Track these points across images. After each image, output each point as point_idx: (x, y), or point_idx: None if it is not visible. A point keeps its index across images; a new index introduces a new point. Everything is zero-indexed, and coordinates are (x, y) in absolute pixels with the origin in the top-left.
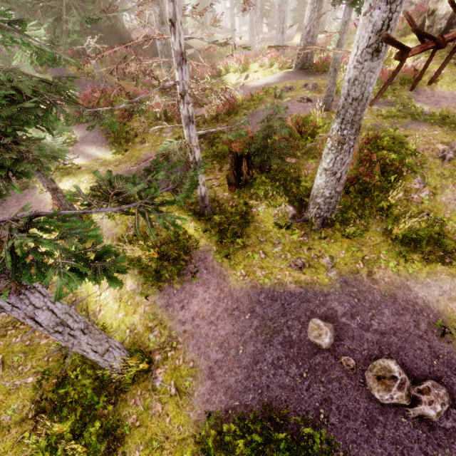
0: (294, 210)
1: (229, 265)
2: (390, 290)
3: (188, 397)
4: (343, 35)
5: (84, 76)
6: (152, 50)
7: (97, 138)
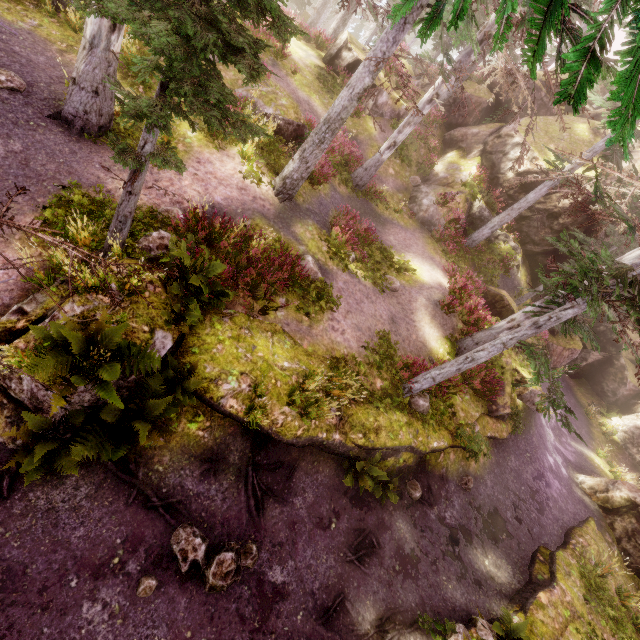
0: None
1: None
2: (68, 64)
3: None
4: None
5: None
6: None
7: None
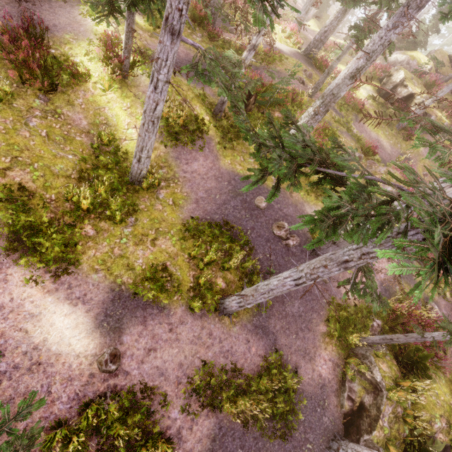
0: None
1: (222, 154)
2: (296, 203)
3: (180, 208)
4: (344, 54)
5: None
6: None
7: None
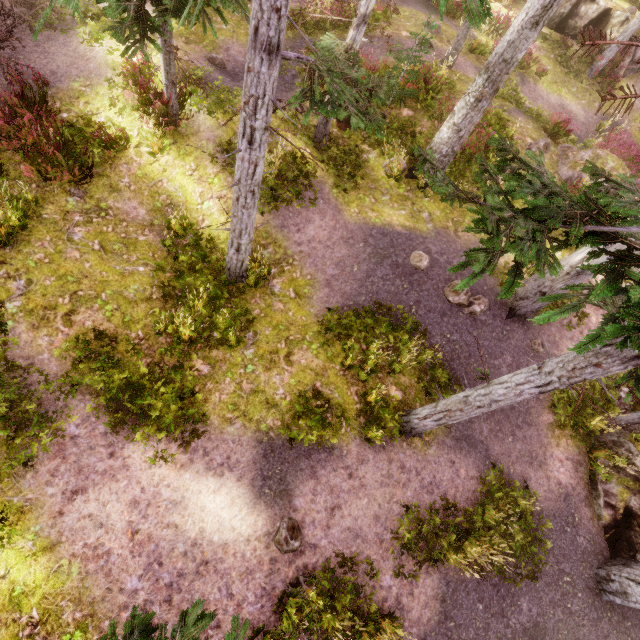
0: (406, 164)
1: (344, 201)
2: (467, 244)
3: (308, 299)
4: None
5: None
6: None
7: None
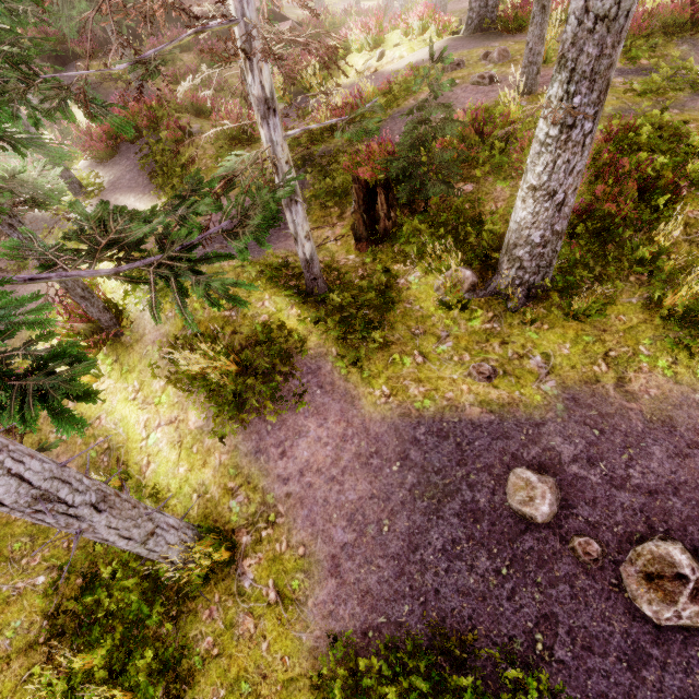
0: (474, 276)
1: (361, 378)
2: (662, 411)
3: (298, 607)
4: None
5: (111, 81)
6: (221, 31)
7: (136, 181)
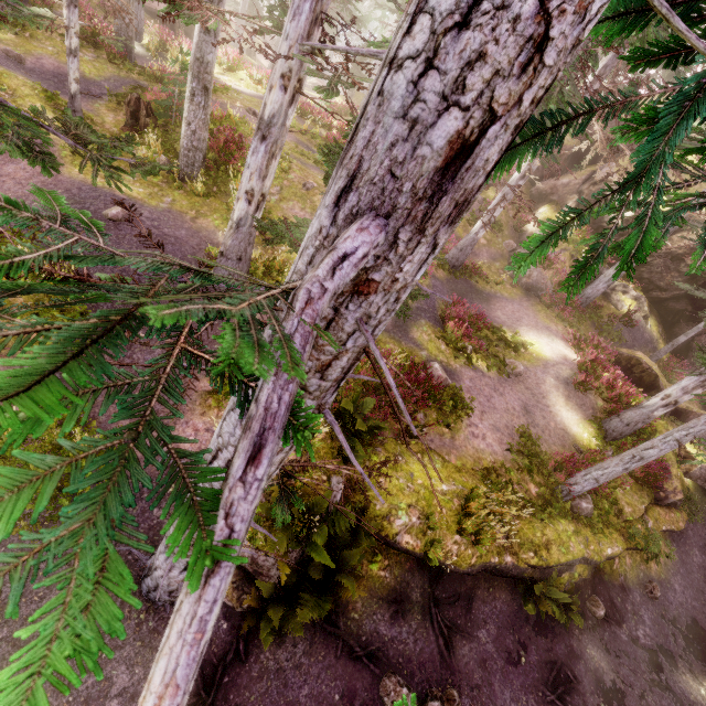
0: (167, 162)
1: (72, 162)
2: (201, 229)
3: None
4: None
5: None
6: None
7: None
